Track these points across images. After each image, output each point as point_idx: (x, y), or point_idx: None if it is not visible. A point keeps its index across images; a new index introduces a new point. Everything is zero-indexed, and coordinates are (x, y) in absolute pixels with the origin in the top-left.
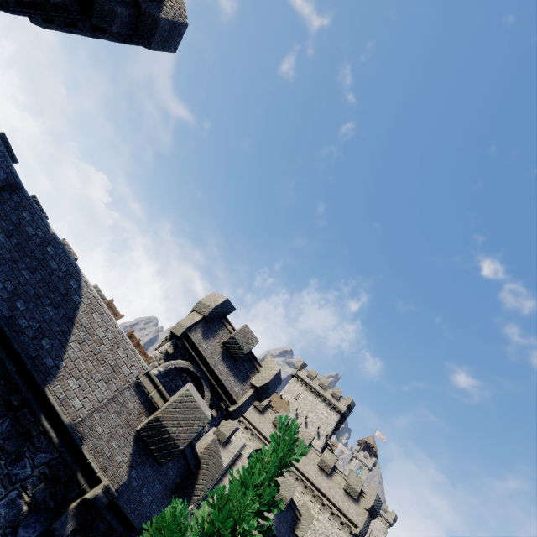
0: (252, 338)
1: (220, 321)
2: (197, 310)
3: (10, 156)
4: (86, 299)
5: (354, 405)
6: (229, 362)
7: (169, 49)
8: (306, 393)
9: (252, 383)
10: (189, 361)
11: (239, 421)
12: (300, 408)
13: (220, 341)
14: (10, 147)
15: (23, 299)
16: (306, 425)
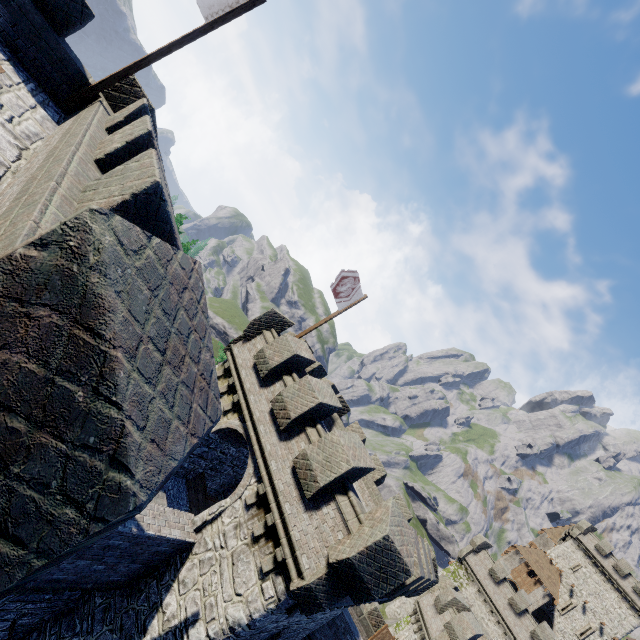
0: None
1: None
2: (448, 632)
3: None
4: None
5: None
6: None
7: None
8: (590, 568)
9: None
10: None
11: (491, 611)
12: (578, 584)
13: None
14: None
15: None
16: (584, 611)
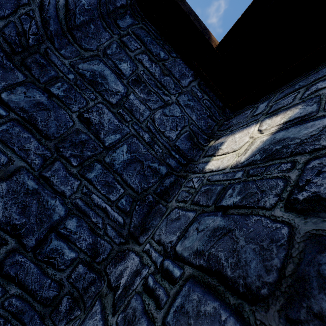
0: None
1: None
2: None
3: None
4: None
5: None
6: None
7: None
8: None
9: None
10: None
11: None
12: None
13: None
14: None
15: None
16: None
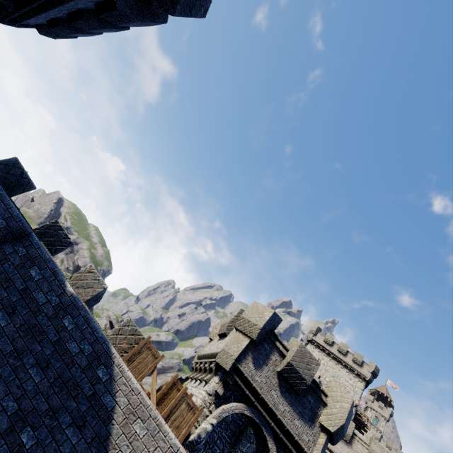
0: (311, 361)
1: (269, 341)
2: (241, 329)
3: (26, 183)
4: (121, 397)
5: (378, 371)
6: (290, 397)
7: (198, 13)
8: (326, 358)
9: (323, 423)
10: (242, 400)
11: None
12: (322, 375)
13: (274, 368)
14: (25, 172)
15: (30, 425)
16: None
